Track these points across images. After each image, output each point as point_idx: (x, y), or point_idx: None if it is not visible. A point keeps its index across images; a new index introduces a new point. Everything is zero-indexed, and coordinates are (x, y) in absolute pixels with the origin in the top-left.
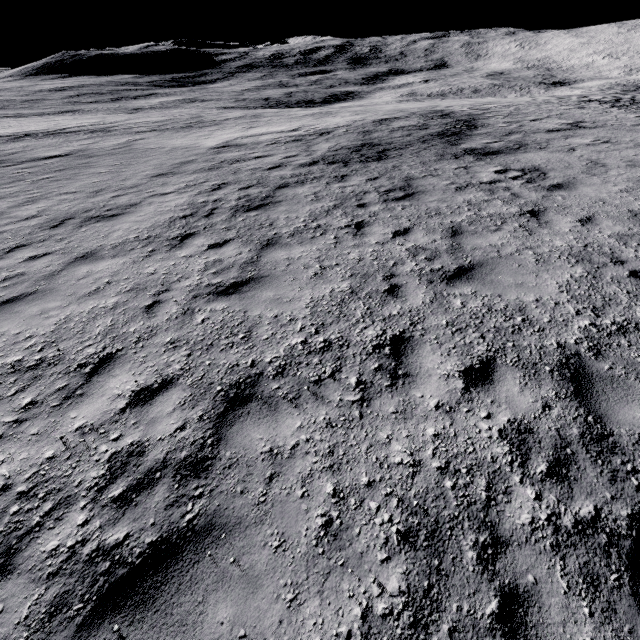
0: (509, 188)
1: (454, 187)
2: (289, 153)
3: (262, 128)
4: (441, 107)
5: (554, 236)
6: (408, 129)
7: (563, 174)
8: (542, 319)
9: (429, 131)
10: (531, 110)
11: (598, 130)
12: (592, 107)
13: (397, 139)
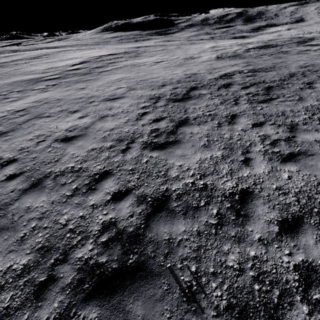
0: None
1: (301, 51)
2: (239, 47)
3: (222, 43)
4: (298, 36)
5: None
6: (283, 41)
7: None
8: (319, 63)
9: (293, 41)
10: None
11: None
12: None
13: (279, 43)
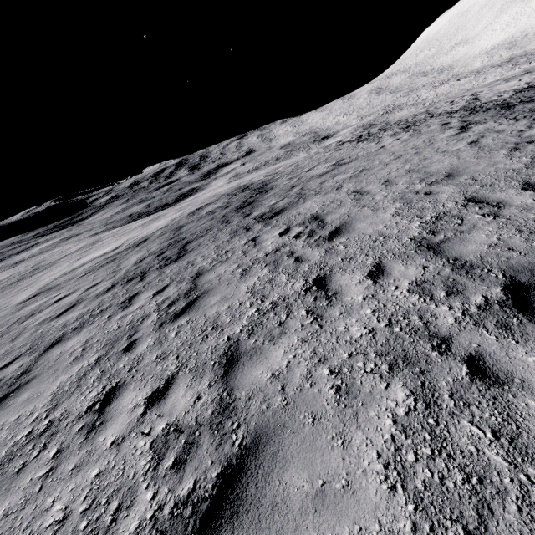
0: (293, 252)
1: (240, 271)
2: (94, 281)
3: (89, 256)
4: (245, 182)
5: (349, 317)
6: (213, 212)
7: (338, 215)
8: None
9: (230, 208)
10: (306, 163)
11: (354, 162)
12: (345, 147)
13: (201, 226)
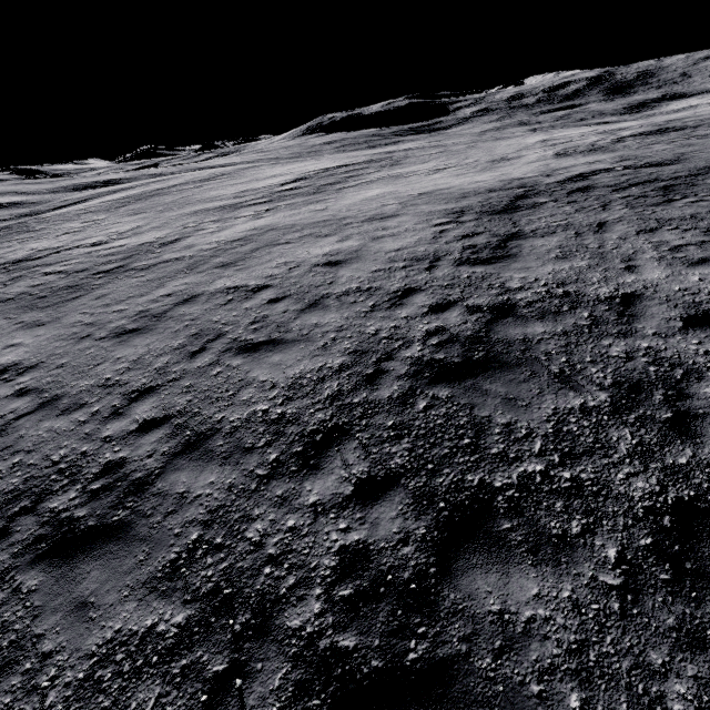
0: None
1: None
2: (601, 137)
3: (562, 133)
4: None
5: None
6: (700, 120)
7: None
8: None
9: None
10: None
11: None
12: None
13: (690, 124)
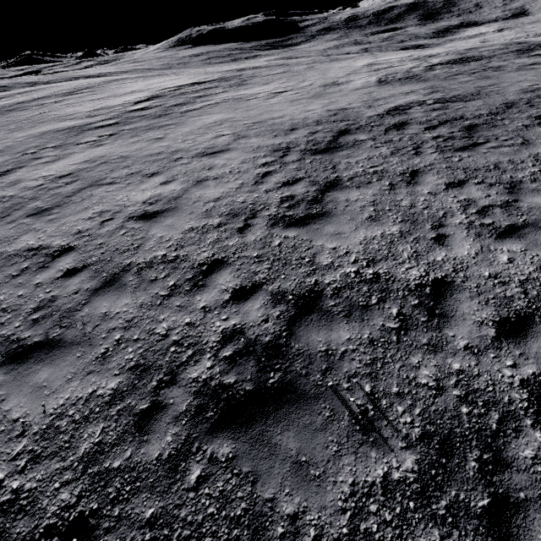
0: None
1: (525, 65)
2: (415, 64)
3: (385, 57)
4: (518, 40)
5: None
6: (492, 50)
7: None
8: None
9: (509, 50)
10: None
11: None
12: None
13: (485, 54)
